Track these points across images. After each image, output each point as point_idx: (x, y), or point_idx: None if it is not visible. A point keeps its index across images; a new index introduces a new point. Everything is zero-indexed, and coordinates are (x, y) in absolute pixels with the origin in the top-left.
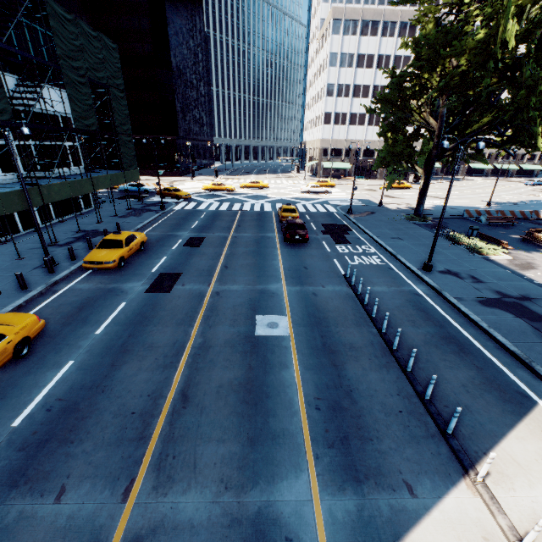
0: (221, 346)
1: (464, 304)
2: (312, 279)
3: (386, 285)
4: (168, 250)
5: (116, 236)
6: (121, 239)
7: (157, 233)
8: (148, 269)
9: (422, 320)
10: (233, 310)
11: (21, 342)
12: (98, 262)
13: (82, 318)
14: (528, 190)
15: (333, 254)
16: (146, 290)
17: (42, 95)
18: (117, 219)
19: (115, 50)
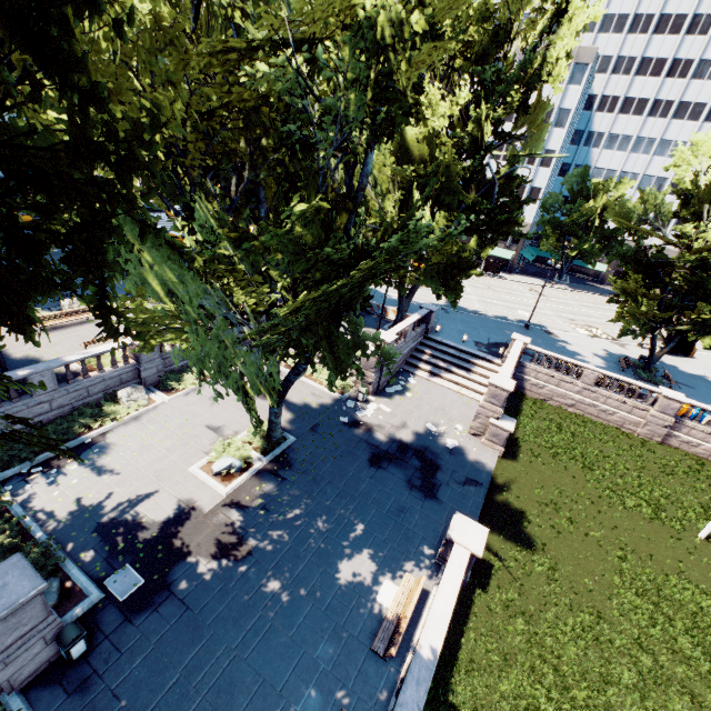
0: None
1: None
2: None
3: None
4: None
5: None
6: None
7: None
8: None
9: None
10: None
11: None
12: None
13: None
14: (634, 326)
15: None
16: None
17: None
18: None
19: None
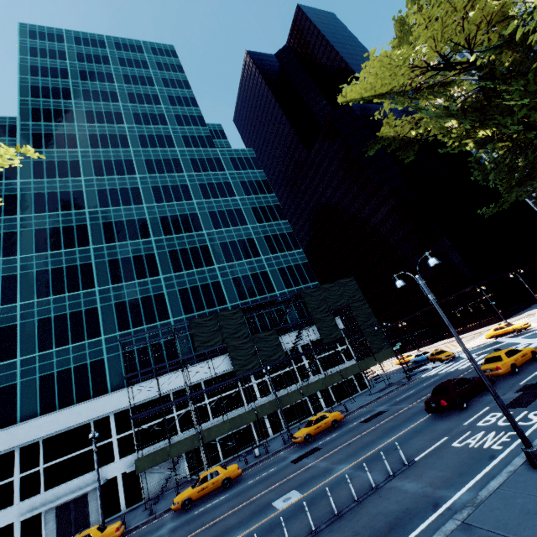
0: (254, 504)
1: (451, 536)
2: (377, 462)
3: (426, 483)
4: (347, 426)
5: (313, 417)
6: (313, 419)
7: (366, 409)
8: (315, 444)
9: (365, 536)
10: (293, 482)
11: (227, 479)
12: (295, 437)
13: (257, 473)
14: None
15: (459, 428)
16: (292, 459)
17: (301, 336)
18: (364, 398)
19: (351, 280)
